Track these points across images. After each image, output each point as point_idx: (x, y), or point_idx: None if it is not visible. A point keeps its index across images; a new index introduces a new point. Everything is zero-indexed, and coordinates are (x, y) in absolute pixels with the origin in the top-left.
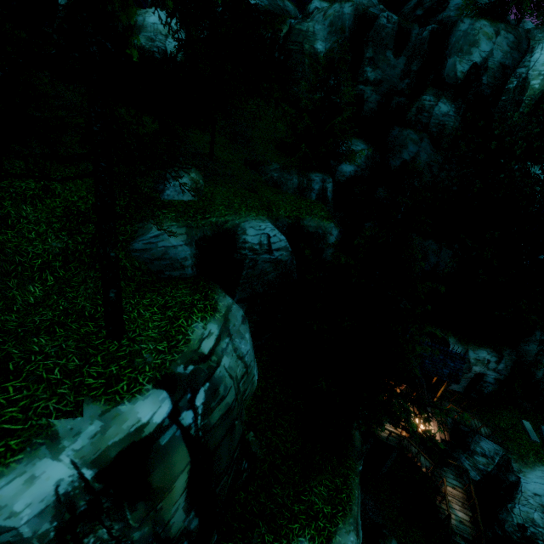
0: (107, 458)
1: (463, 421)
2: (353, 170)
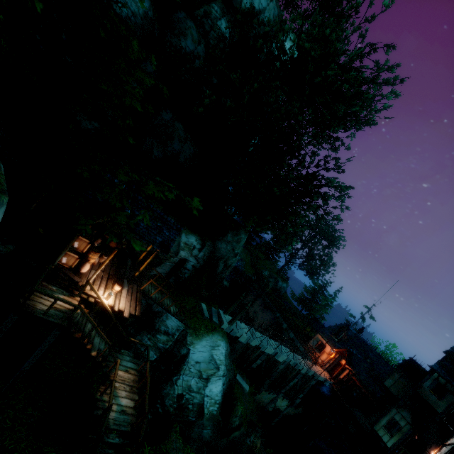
0: None
1: (158, 300)
2: (126, 12)
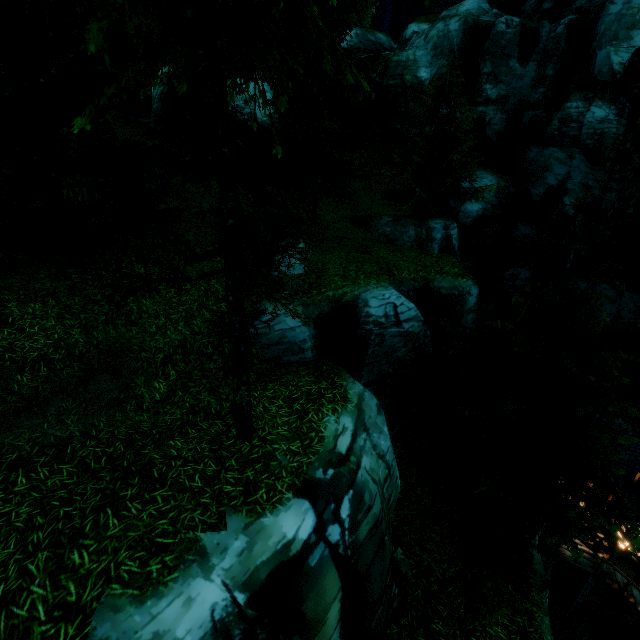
0: (257, 580)
1: None
2: (480, 208)
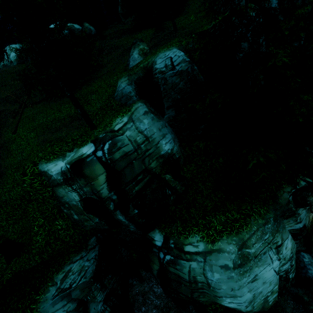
0: (72, 162)
1: None
2: None
